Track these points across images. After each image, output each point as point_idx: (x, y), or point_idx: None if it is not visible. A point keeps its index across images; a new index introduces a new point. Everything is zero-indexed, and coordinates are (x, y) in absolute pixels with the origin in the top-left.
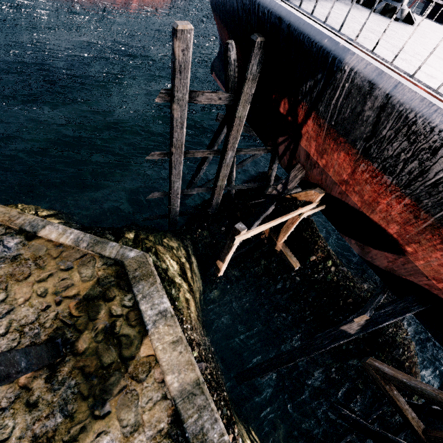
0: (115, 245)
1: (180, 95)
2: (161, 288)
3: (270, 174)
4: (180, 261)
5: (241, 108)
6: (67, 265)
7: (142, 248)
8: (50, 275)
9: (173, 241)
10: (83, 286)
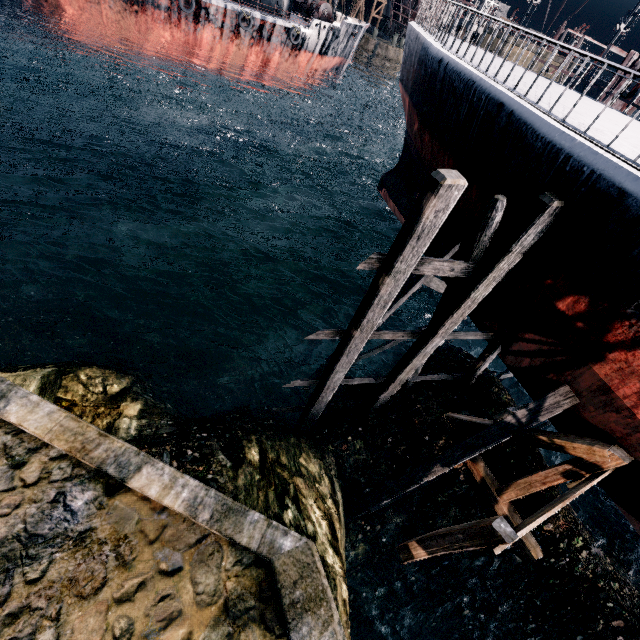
0: (258, 519)
1: (402, 267)
2: (342, 637)
3: (480, 366)
4: (327, 509)
5: (482, 286)
6: (172, 561)
7: (275, 490)
8: (141, 586)
9: (312, 460)
10: (199, 617)
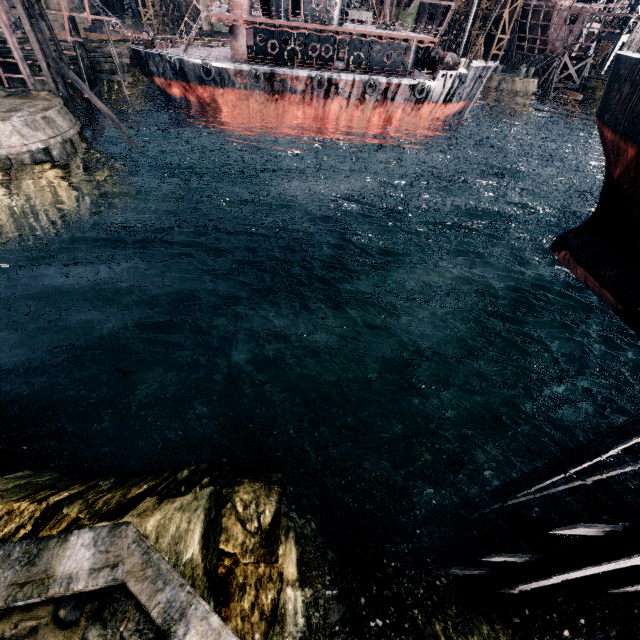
0: None
1: None
2: None
3: None
4: None
5: None
6: None
7: None
8: None
9: None
10: None
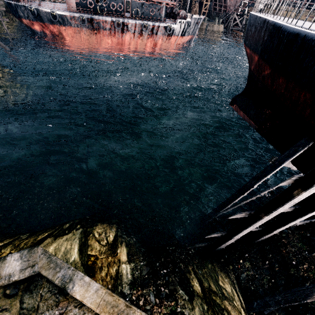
0: None
1: None
2: None
3: None
4: None
5: None
6: None
7: None
8: None
9: (226, 281)
10: None
